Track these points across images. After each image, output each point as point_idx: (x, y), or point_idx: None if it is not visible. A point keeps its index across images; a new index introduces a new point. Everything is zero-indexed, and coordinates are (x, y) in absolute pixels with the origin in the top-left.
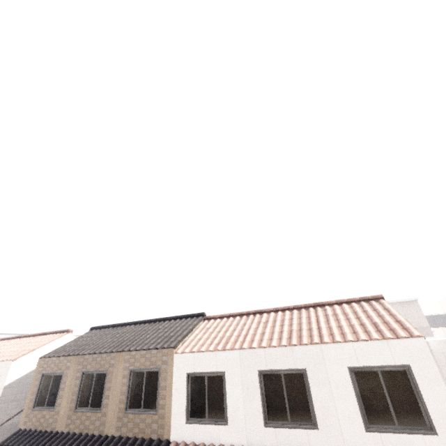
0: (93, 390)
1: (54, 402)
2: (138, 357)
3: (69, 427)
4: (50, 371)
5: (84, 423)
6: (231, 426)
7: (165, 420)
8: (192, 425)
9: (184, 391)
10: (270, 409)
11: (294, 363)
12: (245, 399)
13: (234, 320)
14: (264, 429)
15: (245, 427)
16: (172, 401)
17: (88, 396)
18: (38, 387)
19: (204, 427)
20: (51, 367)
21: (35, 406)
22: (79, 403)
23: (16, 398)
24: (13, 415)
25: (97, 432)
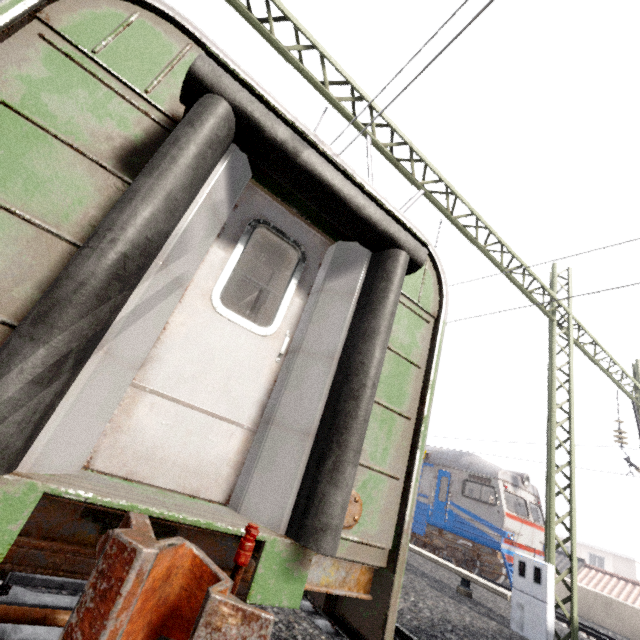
0: None
1: None
2: None
3: None
4: None
5: None
6: None
7: None
8: None
9: None
10: None
11: None
12: None
13: (618, 582)
14: None
15: None
16: None
17: None
18: None
19: None
20: None
21: None
22: None
23: None
24: None
25: None
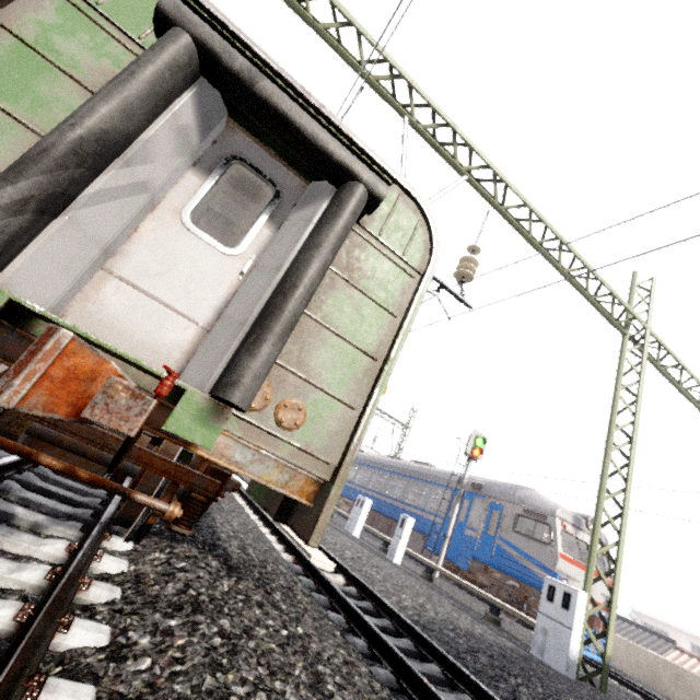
0: None
1: None
2: None
3: None
4: None
5: None
6: None
7: None
8: None
9: None
10: None
11: None
12: None
13: None
14: None
15: None
16: None
17: None
18: None
19: None
20: None
21: None
22: None
23: None
24: None
25: None
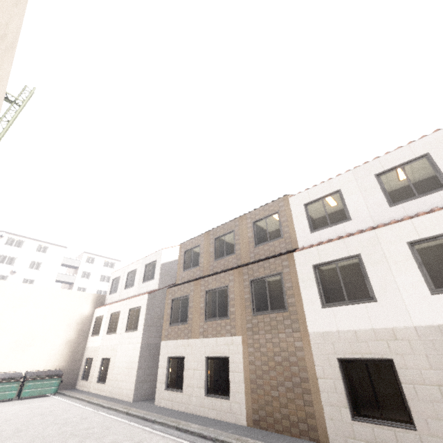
0: (225, 245)
1: (197, 263)
2: (257, 213)
3: (213, 271)
4: (190, 248)
5: (224, 264)
6: (355, 219)
7: (291, 238)
8: (317, 232)
9: (303, 215)
10: (393, 195)
11: (413, 154)
12: (365, 198)
13: None
14: (390, 209)
15: (369, 215)
16: (294, 225)
17: (222, 250)
18: (184, 259)
19: (328, 229)
20: (190, 245)
21: (184, 270)
22: (217, 256)
23: (168, 275)
24: (169, 285)
25: (235, 265)
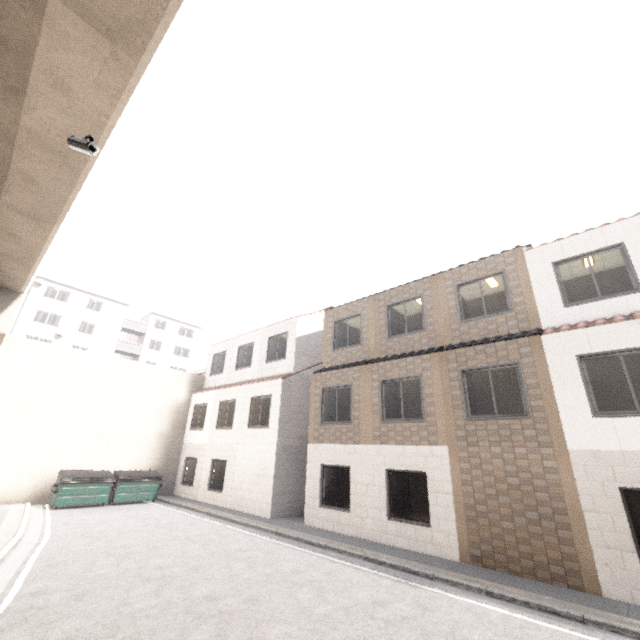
0: (407, 318)
1: (358, 340)
2: (465, 271)
3: (386, 353)
4: (343, 317)
5: (405, 344)
6: None
7: (528, 314)
8: (576, 307)
9: (552, 280)
10: None
11: None
12: None
13: None
14: None
15: None
16: (534, 294)
17: (401, 324)
18: (333, 333)
19: (598, 304)
20: (343, 314)
21: (335, 349)
22: (391, 332)
23: (305, 354)
24: (306, 368)
25: (426, 347)
